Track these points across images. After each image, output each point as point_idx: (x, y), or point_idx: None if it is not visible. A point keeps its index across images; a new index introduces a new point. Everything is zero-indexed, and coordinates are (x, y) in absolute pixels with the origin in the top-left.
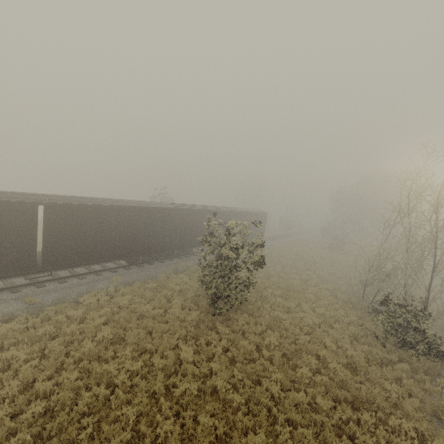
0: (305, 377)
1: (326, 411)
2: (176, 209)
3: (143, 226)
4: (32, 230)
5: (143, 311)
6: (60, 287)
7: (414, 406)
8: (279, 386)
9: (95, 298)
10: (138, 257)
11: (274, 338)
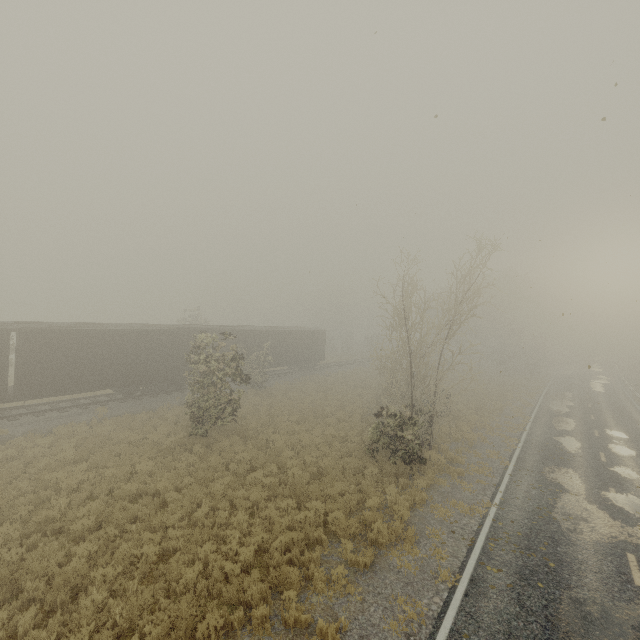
0: (255, 480)
1: (259, 503)
2: (183, 331)
3: (139, 351)
4: (3, 358)
5: (121, 438)
6: (35, 420)
7: (353, 498)
8: (223, 487)
9: (70, 428)
10: (135, 387)
11: (248, 454)
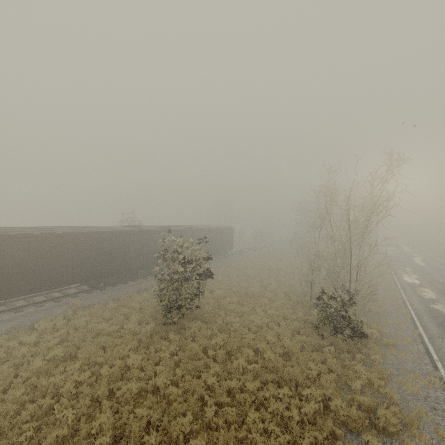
0: (240, 367)
1: (254, 392)
2: (137, 231)
3: (102, 250)
4: None
5: (99, 329)
6: (15, 316)
7: (331, 378)
8: (215, 377)
9: (51, 323)
10: (99, 280)
11: (220, 339)
